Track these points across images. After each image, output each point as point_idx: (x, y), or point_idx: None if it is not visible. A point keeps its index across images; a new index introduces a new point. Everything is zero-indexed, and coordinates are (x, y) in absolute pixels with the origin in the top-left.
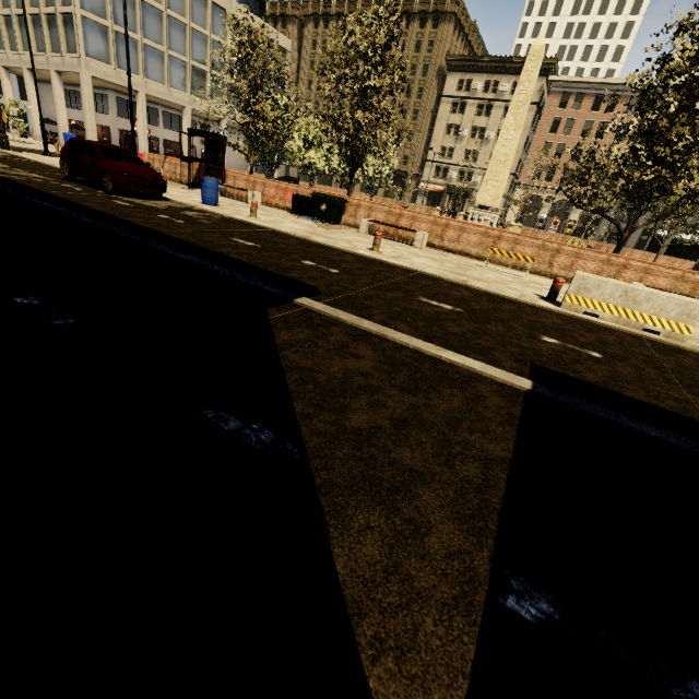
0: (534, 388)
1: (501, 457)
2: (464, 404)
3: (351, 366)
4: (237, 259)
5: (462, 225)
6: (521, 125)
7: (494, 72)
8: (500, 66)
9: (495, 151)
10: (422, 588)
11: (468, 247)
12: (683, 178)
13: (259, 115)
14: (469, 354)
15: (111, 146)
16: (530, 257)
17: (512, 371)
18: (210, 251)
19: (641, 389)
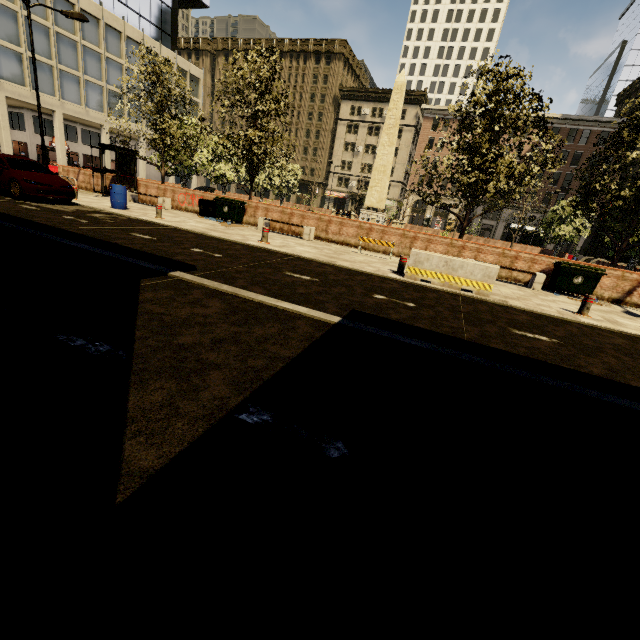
0: (341, 321)
1: (287, 356)
2: (279, 331)
3: (197, 312)
4: (129, 247)
5: (341, 221)
6: (394, 142)
7: (378, 101)
8: (383, 96)
9: (376, 163)
10: (184, 412)
11: (347, 238)
12: (493, 180)
13: (166, 132)
14: (303, 305)
15: (19, 158)
16: (391, 243)
17: (333, 314)
18: (105, 242)
19: (430, 322)
